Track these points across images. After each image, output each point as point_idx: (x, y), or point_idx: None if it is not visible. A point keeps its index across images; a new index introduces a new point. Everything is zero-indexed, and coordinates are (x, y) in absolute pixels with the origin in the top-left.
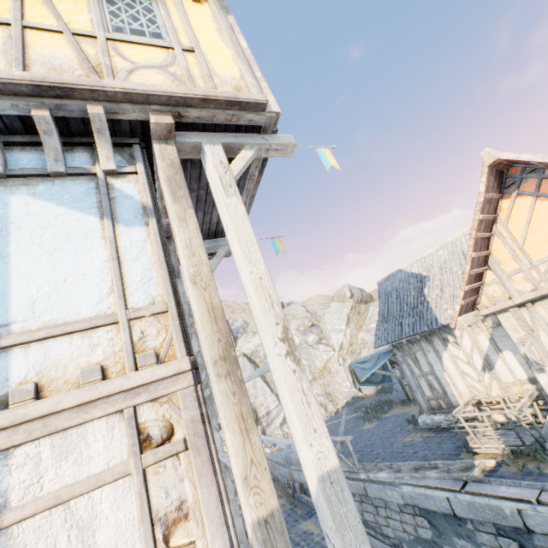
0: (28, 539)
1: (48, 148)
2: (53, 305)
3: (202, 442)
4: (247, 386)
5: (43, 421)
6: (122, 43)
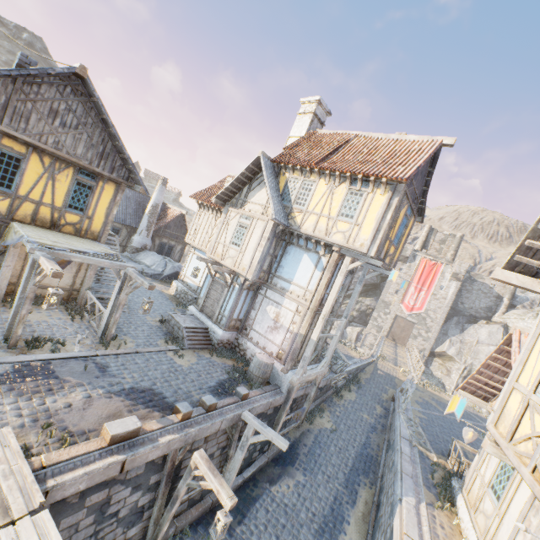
0: (283, 309)
1: (313, 246)
2: (299, 280)
3: (303, 318)
4: (480, 349)
5: (289, 297)
6: (339, 221)
